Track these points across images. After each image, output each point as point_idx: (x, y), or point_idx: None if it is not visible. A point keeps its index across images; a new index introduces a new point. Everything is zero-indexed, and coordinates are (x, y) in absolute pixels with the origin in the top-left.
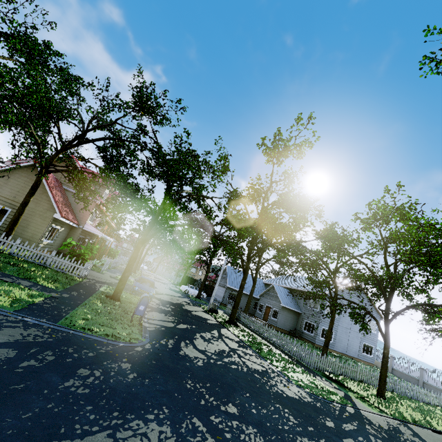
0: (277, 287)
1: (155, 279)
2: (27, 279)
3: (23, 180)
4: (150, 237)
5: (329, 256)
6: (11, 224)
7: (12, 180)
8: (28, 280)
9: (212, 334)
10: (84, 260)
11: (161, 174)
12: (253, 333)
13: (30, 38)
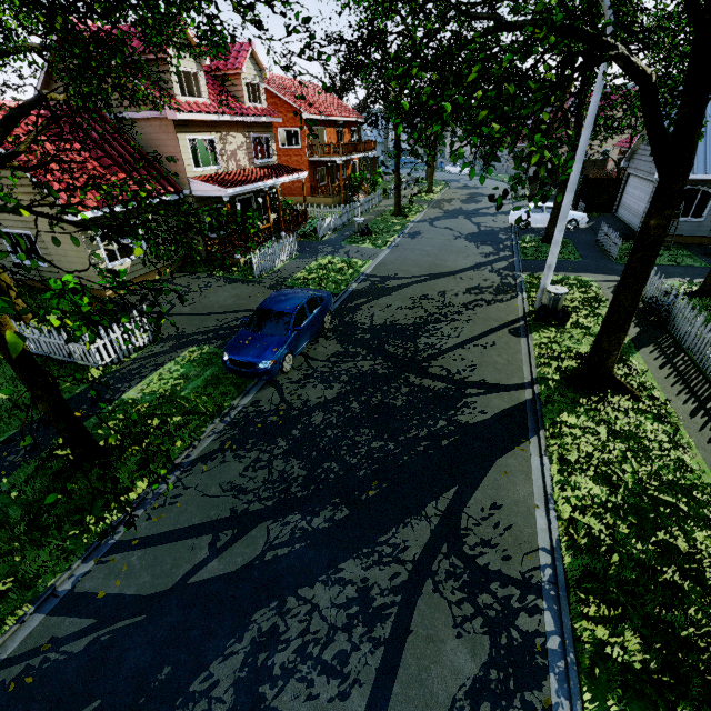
0: None
1: (456, 208)
2: None
3: None
4: None
5: None
6: None
7: None
8: None
9: (373, 572)
10: (117, 311)
11: None
12: (704, 423)
13: None
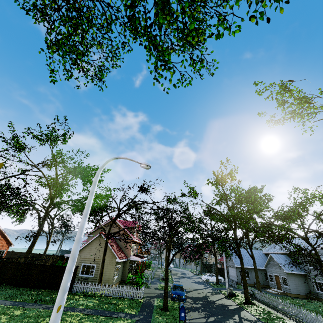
0: (275, 256)
1: (181, 275)
2: (121, 311)
3: (97, 245)
4: (171, 261)
5: (290, 229)
6: (100, 276)
7: (93, 247)
8: (121, 312)
9: (234, 320)
10: (139, 285)
11: (162, 216)
12: (269, 308)
13: (82, 168)
